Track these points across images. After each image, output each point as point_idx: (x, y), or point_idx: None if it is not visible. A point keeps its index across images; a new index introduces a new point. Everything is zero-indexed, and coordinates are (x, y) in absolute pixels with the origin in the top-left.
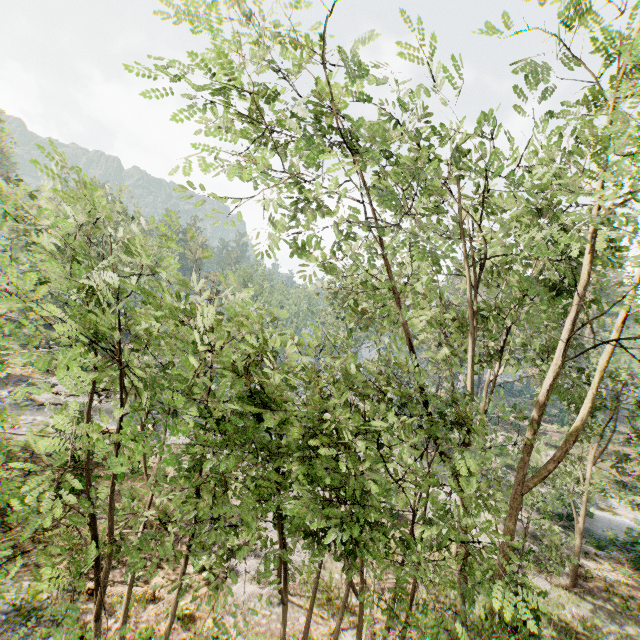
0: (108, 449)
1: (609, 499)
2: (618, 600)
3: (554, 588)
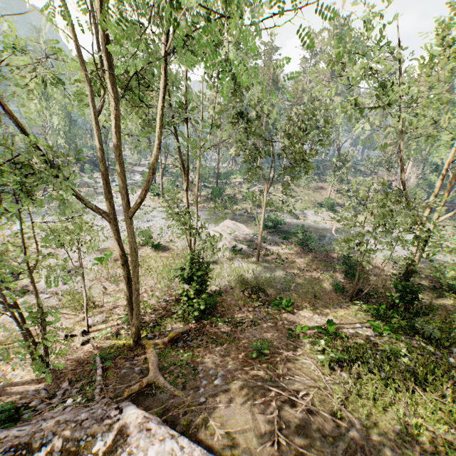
0: None
1: (308, 213)
2: (280, 261)
3: (246, 264)
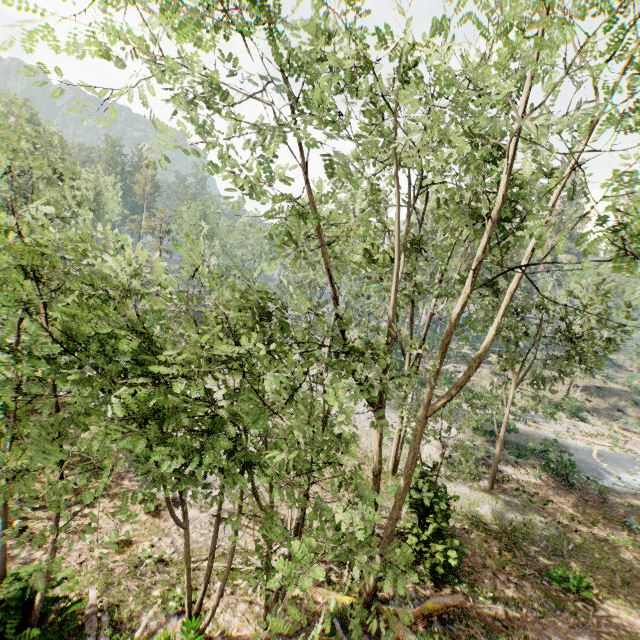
0: (49, 396)
1: (538, 416)
2: (526, 496)
3: (474, 491)
